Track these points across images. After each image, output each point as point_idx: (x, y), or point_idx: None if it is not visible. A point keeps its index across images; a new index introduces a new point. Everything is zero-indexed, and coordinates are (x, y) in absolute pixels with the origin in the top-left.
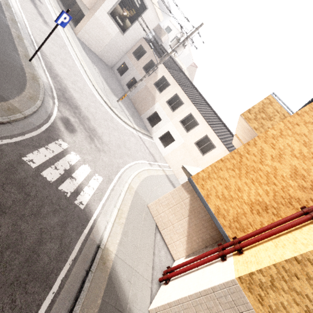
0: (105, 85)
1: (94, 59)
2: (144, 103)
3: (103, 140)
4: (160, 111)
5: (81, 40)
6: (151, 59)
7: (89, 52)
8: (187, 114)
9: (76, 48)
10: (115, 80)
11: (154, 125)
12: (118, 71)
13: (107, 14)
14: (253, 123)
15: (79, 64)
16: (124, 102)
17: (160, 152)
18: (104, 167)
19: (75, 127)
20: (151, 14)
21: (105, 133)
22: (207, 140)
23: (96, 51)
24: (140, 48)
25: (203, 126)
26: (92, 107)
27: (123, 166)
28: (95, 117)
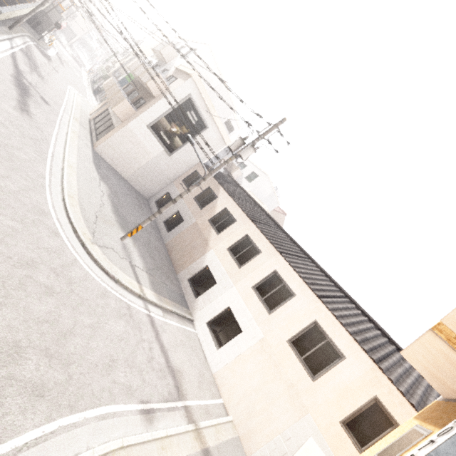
0: (108, 211)
1: (111, 178)
2: (188, 251)
3: None
4: (215, 265)
5: (102, 156)
6: (208, 187)
7: (109, 170)
8: (268, 272)
9: (75, 154)
10: (144, 213)
11: (201, 293)
12: (157, 203)
13: (147, 128)
14: None
15: (57, 167)
16: (144, 245)
17: (206, 360)
18: None
19: None
20: (213, 135)
21: None
22: (318, 334)
23: (125, 173)
24: (194, 174)
25: (305, 299)
26: (0, 228)
27: None
28: None
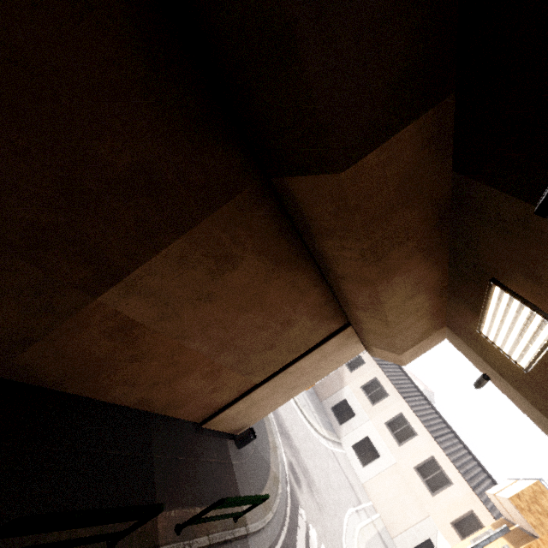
0: None
1: None
2: (326, 383)
3: (316, 483)
4: (352, 400)
5: None
6: None
7: None
8: (396, 413)
9: None
10: None
11: (343, 421)
12: None
13: None
14: (528, 517)
15: None
16: None
17: (355, 474)
18: (332, 543)
19: (298, 475)
20: None
21: (313, 469)
22: (434, 465)
23: None
24: None
25: (425, 439)
26: (293, 422)
27: (341, 530)
28: (300, 441)
